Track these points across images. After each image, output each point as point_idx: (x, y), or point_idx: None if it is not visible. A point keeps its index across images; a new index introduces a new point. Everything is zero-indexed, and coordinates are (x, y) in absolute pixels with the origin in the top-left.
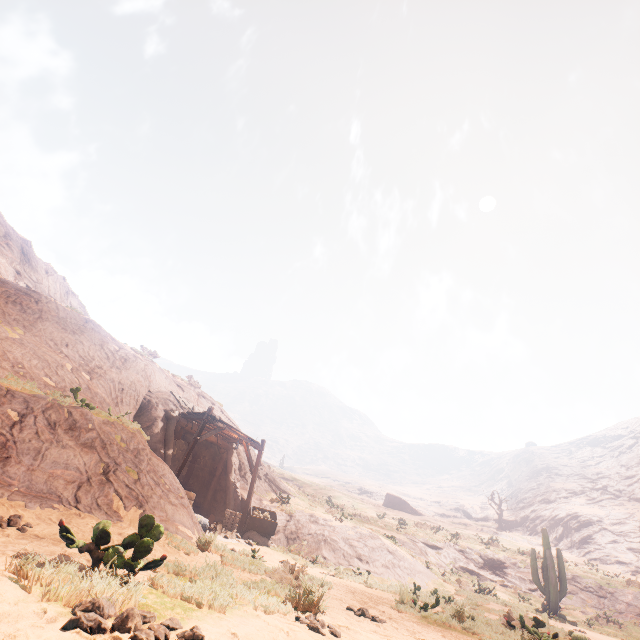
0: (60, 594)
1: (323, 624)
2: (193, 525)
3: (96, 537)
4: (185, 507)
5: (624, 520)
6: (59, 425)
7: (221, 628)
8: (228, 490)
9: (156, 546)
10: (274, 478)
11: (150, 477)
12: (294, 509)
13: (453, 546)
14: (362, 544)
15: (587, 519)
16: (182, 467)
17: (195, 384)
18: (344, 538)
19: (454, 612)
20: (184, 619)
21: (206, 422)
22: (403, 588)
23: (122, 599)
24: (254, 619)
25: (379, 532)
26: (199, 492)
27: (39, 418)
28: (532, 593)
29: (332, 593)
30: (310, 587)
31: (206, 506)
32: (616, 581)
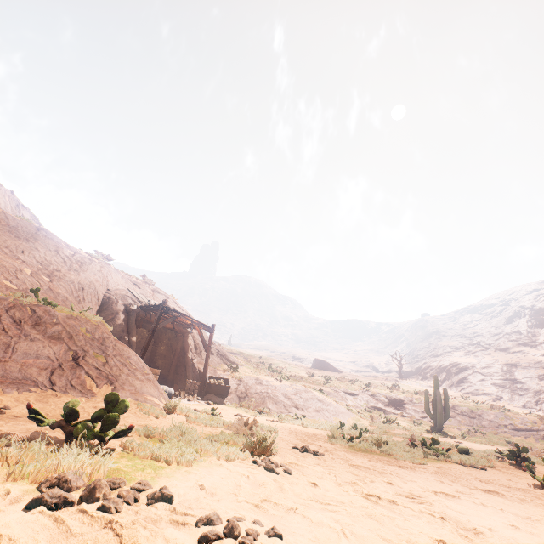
0: (26, 472)
1: (277, 465)
2: (160, 395)
3: (65, 415)
4: (151, 381)
5: (491, 365)
6: (24, 322)
7: (189, 482)
8: (187, 365)
9: (128, 414)
10: (224, 353)
11: (117, 360)
12: (243, 375)
13: (366, 392)
14: (298, 397)
15: (464, 366)
16: (146, 350)
17: (149, 282)
18: (284, 394)
19: (374, 441)
20: (154, 478)
21: (162, 312)
22: (333, 427)
23: (92, 468)
24: (218, 468)
25: (310, 387)
26: (163, 368)
27: (3, 317)
28: (423, 419)
29: (279, 436)
30: (263, 436)
31: (170, 378)
32: (483, 406)
